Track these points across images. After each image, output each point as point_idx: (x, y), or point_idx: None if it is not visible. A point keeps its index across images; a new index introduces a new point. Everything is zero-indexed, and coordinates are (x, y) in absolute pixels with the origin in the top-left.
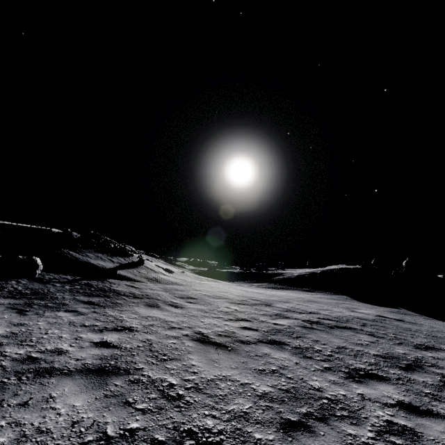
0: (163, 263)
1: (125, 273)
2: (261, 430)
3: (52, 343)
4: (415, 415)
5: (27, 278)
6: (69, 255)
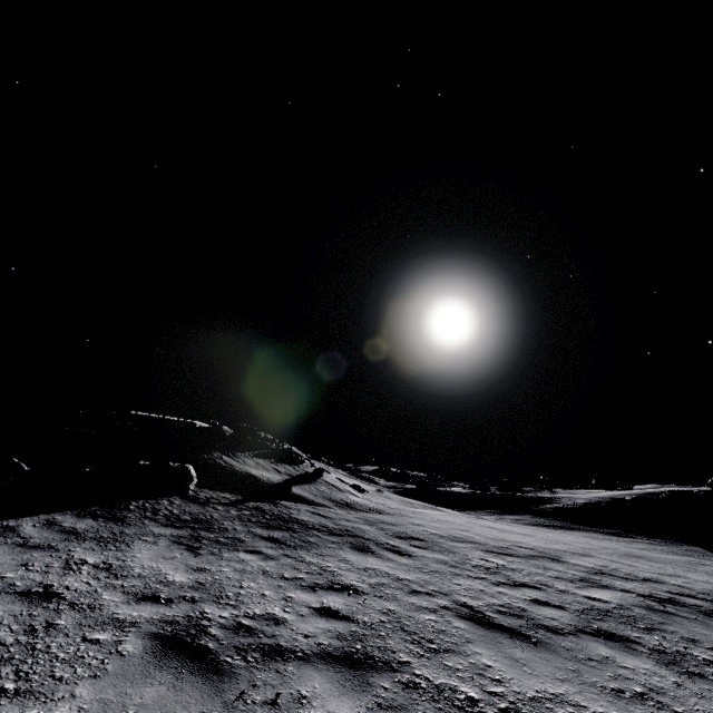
0: (345, 475)
1: (300, 491)
2: None
3: (258, 604)
4: None
5: (179, 496)
6: (223, 461)
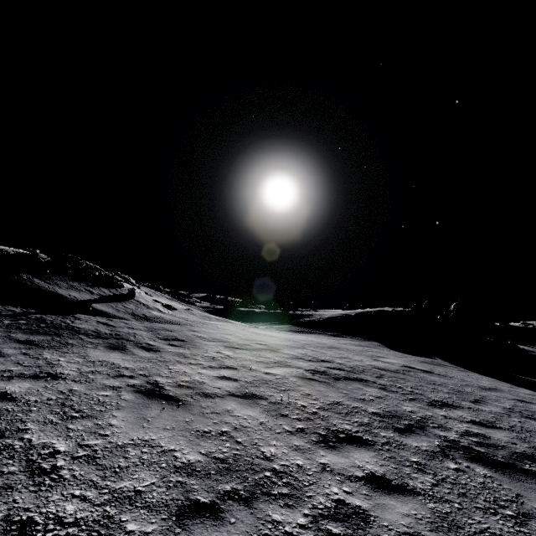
0: (168, 298)
1: (104, 308)
2: (142, 518)
3: None
4: (381, 492)
5: None
6: (29, 282)
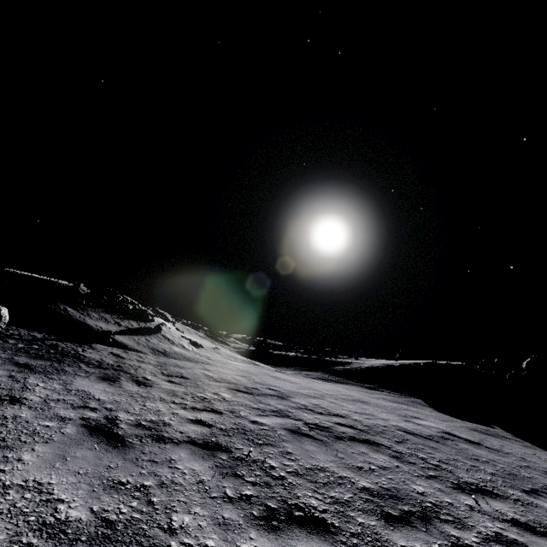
0: (200, 336)
1: (125, 340)
2: None
3: None
4: None
5: None
6: (64, 311)
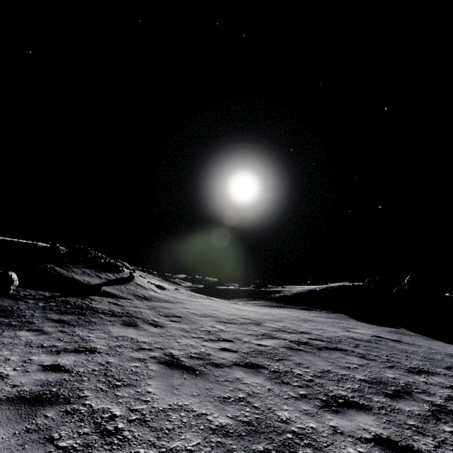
0: (158, 280)
1: (111, 290)
2: None
3: None
4: (391, 452)
5: None
6: (53, 270)
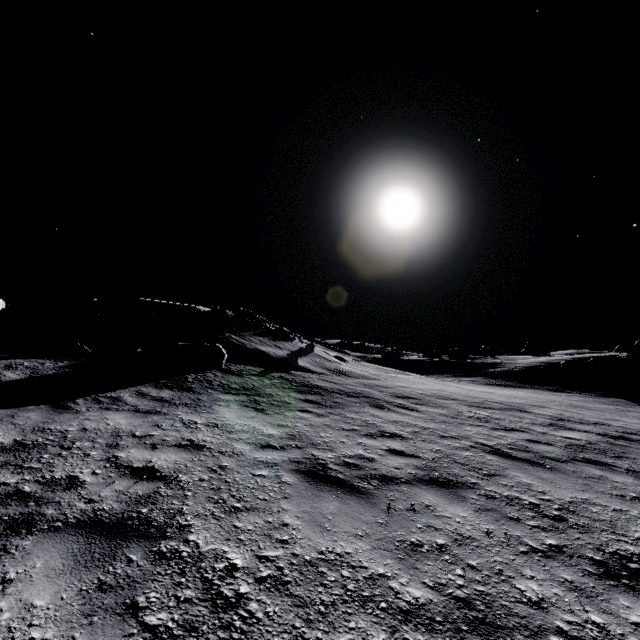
0: (323, 349)
1: (303, 363)
2: None
3: (345, 449)
4: None
5: (216, 370)
6: (234, 340)
